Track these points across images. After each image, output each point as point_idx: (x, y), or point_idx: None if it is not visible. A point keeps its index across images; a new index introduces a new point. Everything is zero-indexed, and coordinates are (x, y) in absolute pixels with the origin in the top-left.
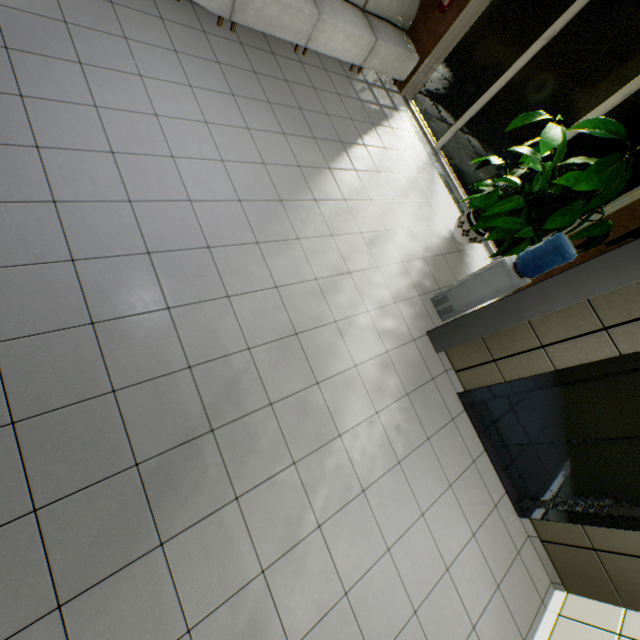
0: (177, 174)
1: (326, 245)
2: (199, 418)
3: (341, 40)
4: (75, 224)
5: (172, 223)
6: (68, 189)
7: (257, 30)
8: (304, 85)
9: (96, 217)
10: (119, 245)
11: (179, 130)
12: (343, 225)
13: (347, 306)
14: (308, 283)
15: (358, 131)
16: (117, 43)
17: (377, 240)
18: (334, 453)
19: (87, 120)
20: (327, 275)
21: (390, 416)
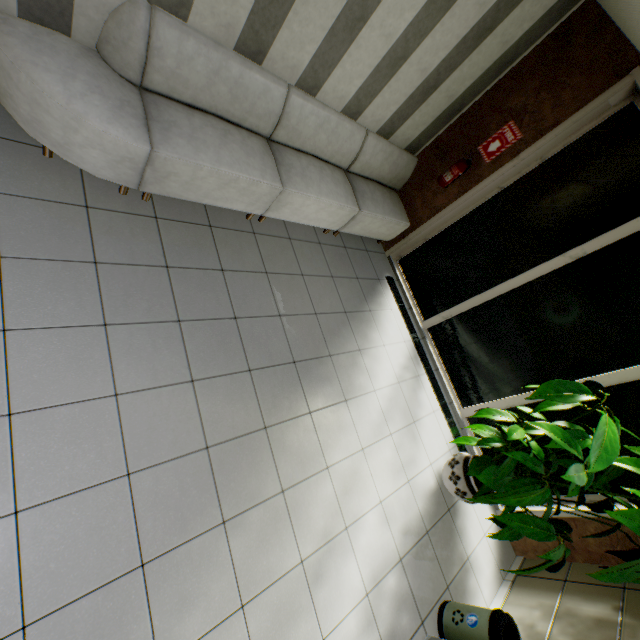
0: None
1: None
2: None
3: (313, 210)
4: None
5: None
6: None
7: (186, 199)
8: (251, 271)
9: None
10: None
11: None
12: (270, 560)
13: None
14: None
15: (323, 331)
16: None
17: (329, 562)
18: None
19: None
20: None
21: None
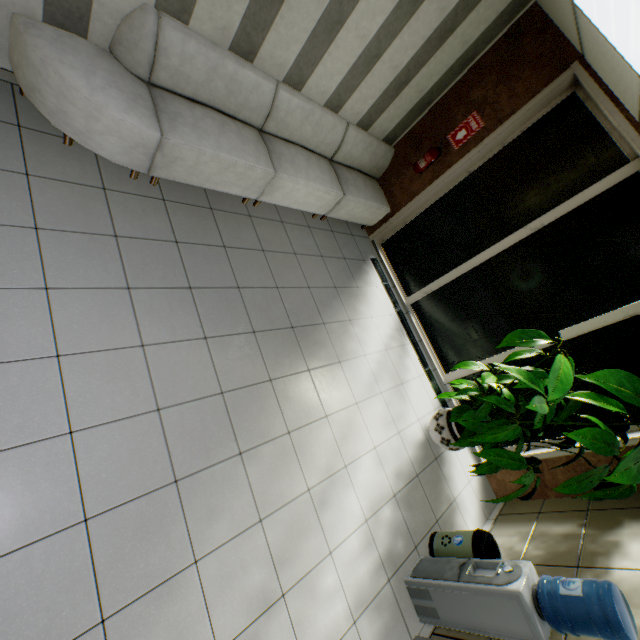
0: None
1: (248, 548)
2: None
3: (302, 194)
4: None
5: None
6: None
7: (190, 184)
8: (250, 248)
9: None
10: None
11: None
12: (281, 486)
13: None
14: None
15: (316, 303)
16: None
17: (332, 492)
18: None
19: None
20: (241, 627)
21: None
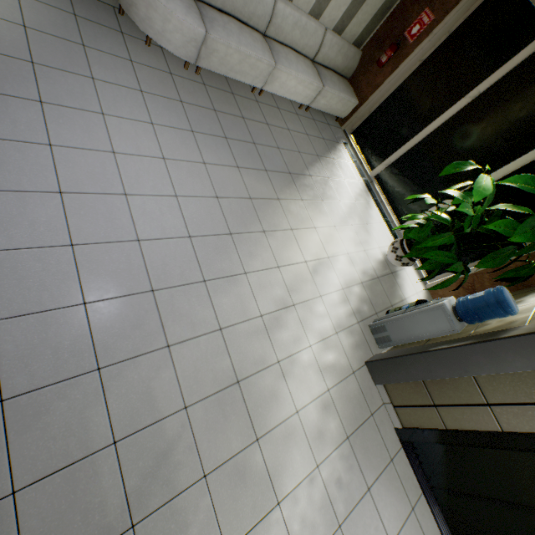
0: (128, 212)
1: (272, 277)
2: (118, 511)
3: (293, 85)
4: (2, 276)
5: (116, 266)
6: (2, 235)
7: (219, 73)
8: (259, 121)
9: (29, 266)
10: (51, 297)
11: (135, 166)
12: (289, 255)
13: (290, 342)
14: (253, 321)
15: (305, 162)
16: (83, 82)
17: (320, 268)
18: (272, 528)
19: (38, 159)
20: (272, 310)
21: (331, 467)
